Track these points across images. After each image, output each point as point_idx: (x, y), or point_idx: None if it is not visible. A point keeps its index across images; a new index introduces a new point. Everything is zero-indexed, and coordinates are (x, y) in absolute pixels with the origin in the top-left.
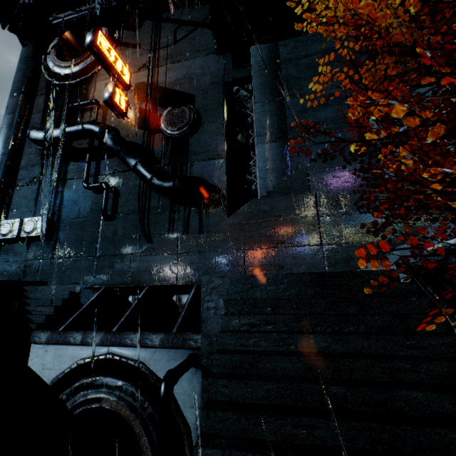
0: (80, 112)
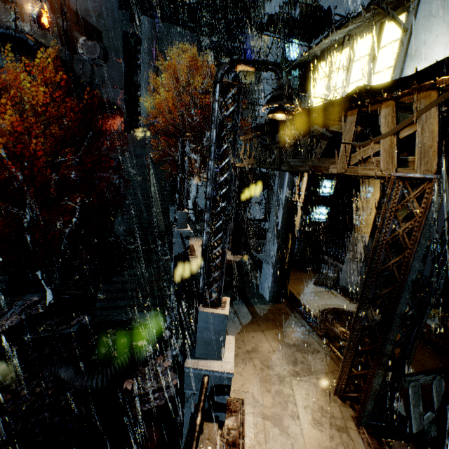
0: None
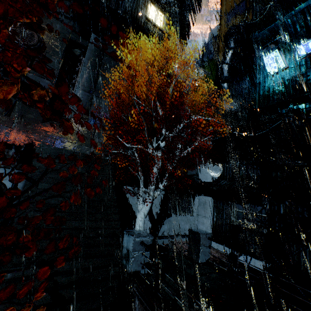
0: None
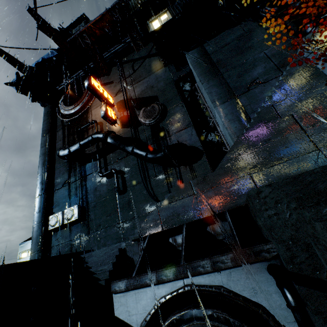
0: (85, 132)
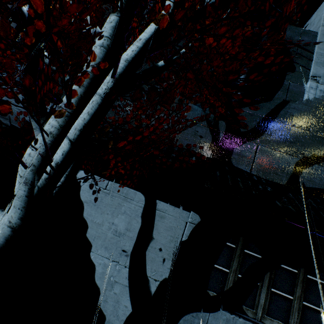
0: None
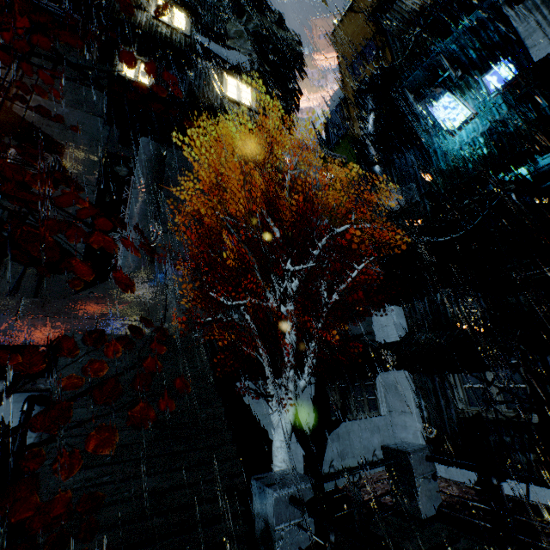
0: None
